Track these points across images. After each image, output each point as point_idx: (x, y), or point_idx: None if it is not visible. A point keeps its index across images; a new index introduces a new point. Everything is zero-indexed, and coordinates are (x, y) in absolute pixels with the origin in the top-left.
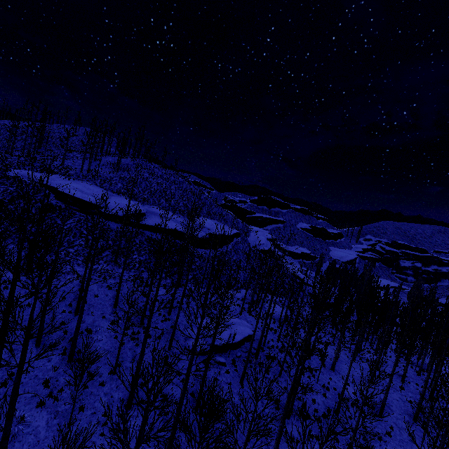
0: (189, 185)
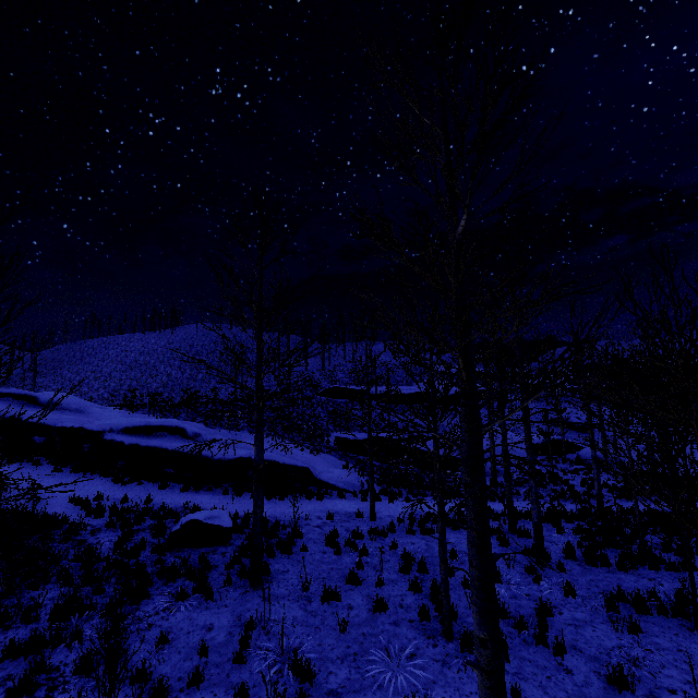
0: None
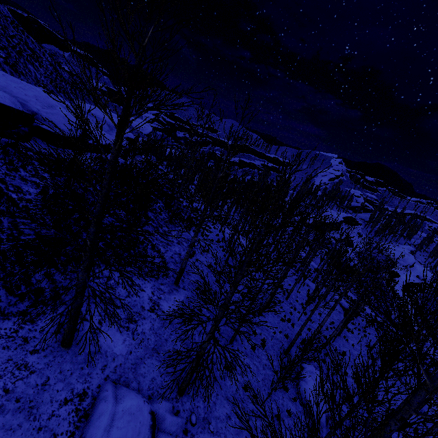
0: (4, 8)
